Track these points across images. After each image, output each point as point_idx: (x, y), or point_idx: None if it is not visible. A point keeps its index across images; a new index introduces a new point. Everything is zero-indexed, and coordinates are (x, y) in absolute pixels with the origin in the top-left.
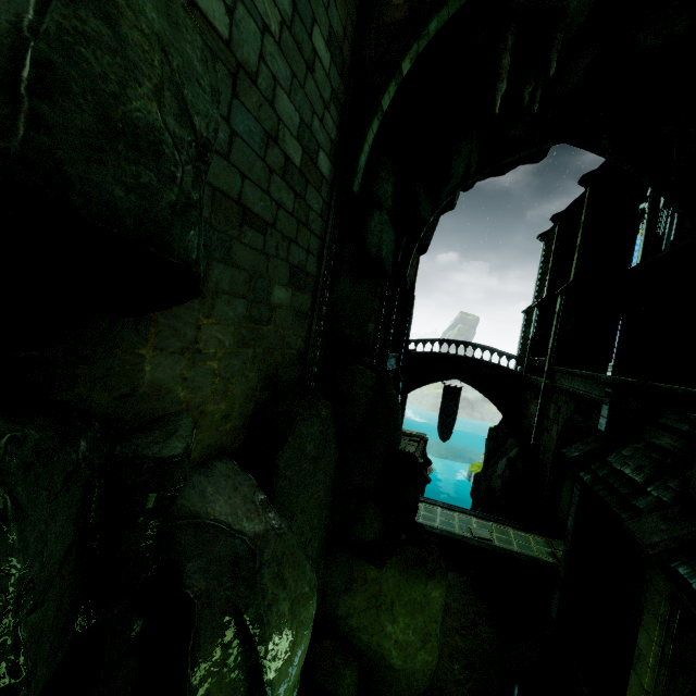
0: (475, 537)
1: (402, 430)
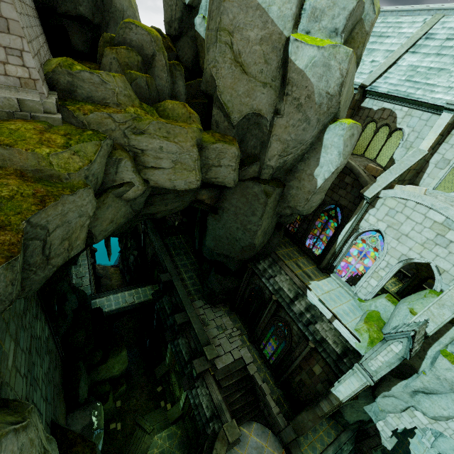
0: (129, 304)
1: None
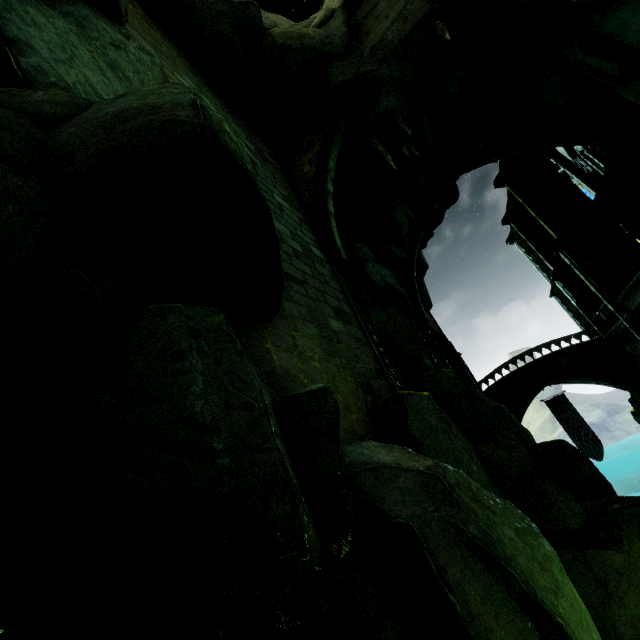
0: None
1: None
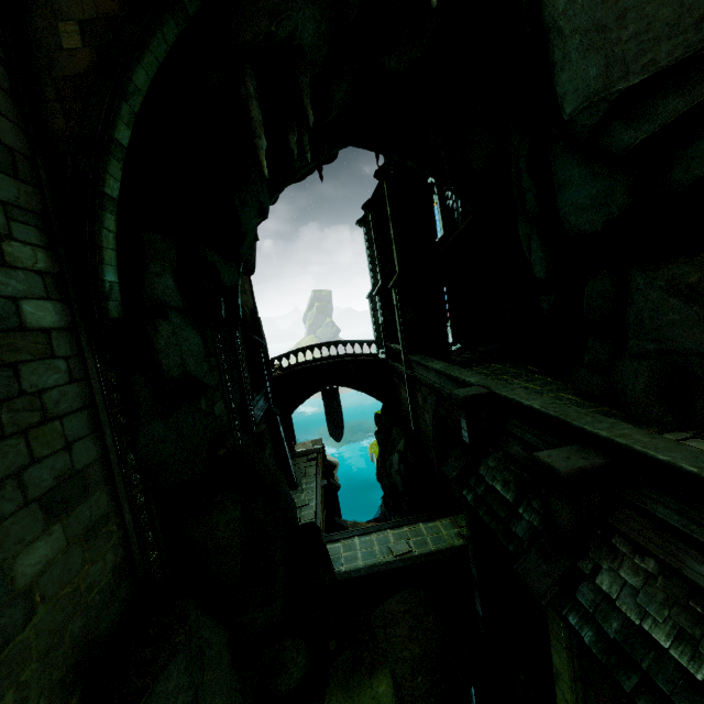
0: (397, 556)
1: (297, 445)
